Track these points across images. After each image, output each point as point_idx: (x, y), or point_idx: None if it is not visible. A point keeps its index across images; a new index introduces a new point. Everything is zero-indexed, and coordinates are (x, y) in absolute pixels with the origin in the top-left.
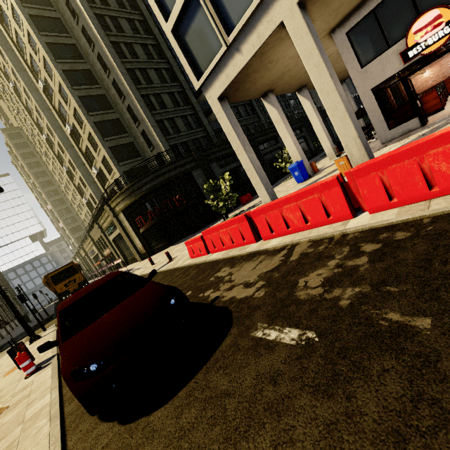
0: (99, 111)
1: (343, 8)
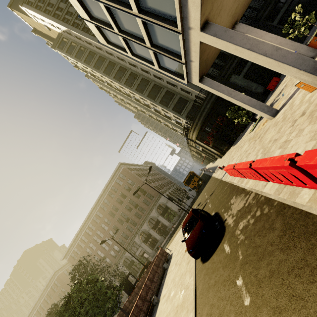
0: (157, 95)
1: None
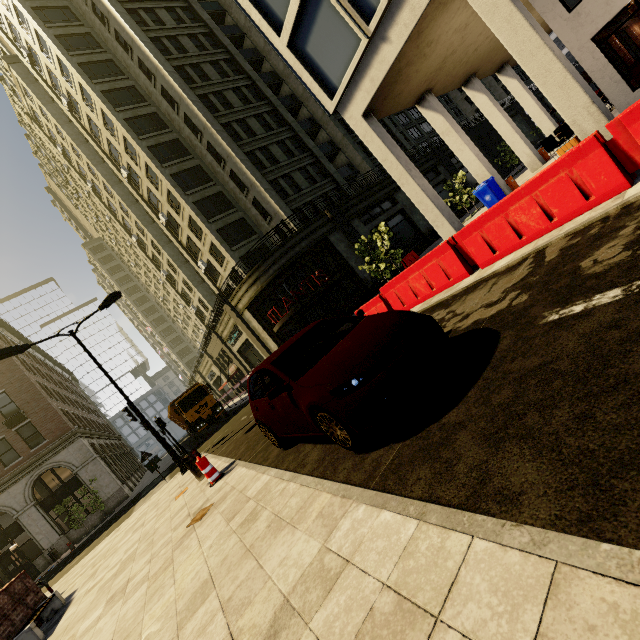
0: (197, 187)
1: None
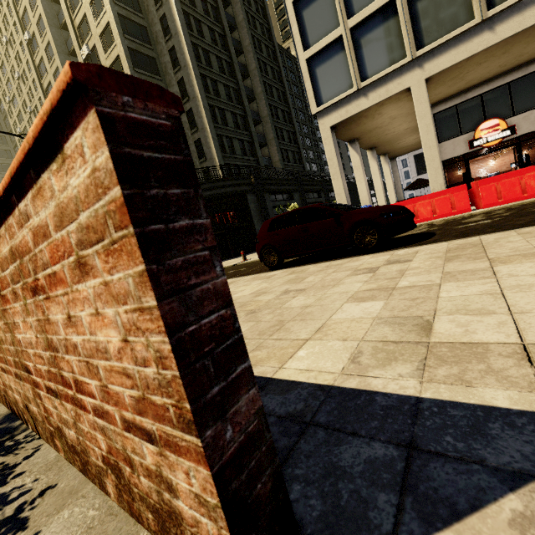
0: None
1: (439, 95)
